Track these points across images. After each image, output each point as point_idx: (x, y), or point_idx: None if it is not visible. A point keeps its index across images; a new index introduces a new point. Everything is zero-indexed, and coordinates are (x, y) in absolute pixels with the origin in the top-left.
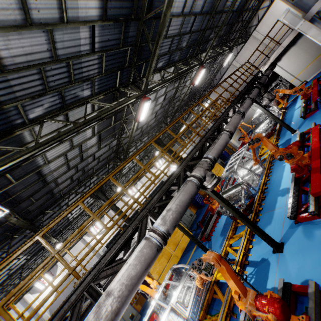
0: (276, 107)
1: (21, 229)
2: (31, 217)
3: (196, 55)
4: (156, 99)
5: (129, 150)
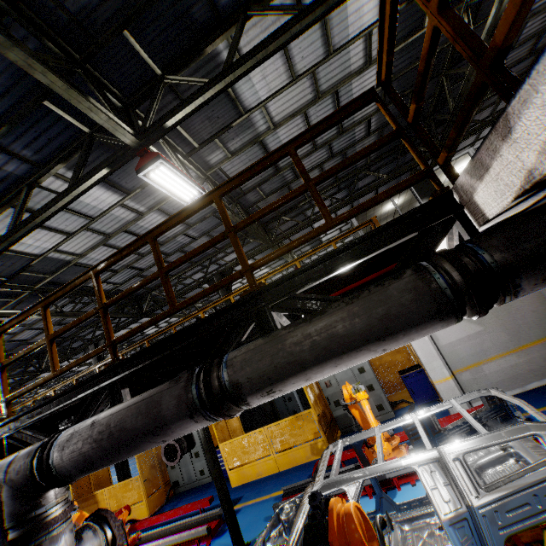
0: (458, 544)
1: (33, 359)
2: (40, 352)
3: (155, 87)
4: (115, 233)
5: (188, 280)
